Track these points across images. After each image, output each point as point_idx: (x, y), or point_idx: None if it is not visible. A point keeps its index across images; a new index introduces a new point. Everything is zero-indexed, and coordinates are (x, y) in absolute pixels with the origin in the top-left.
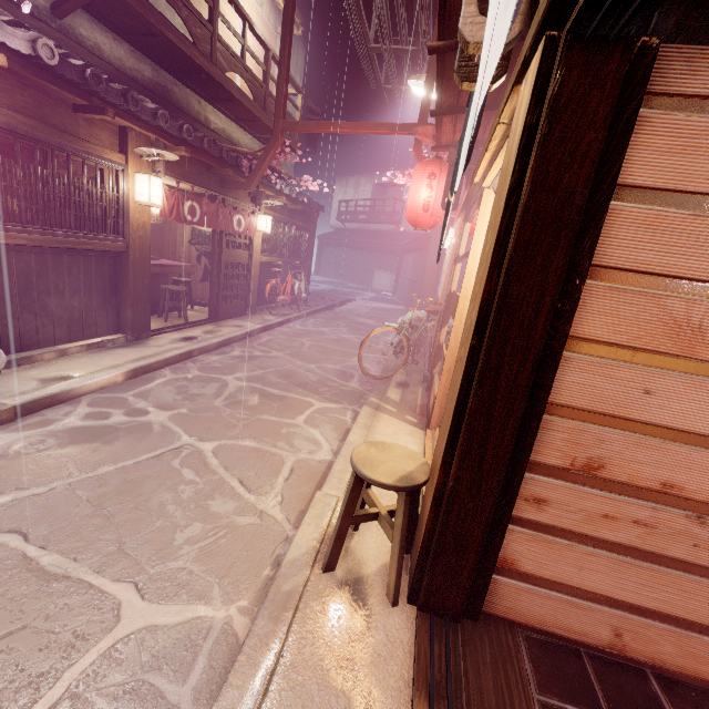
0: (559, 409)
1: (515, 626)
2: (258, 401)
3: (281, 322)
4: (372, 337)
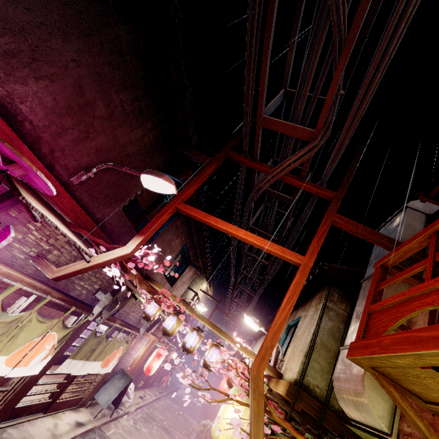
0: None
1: None
2: (162, 437)
3: (159, 397)
4: (188, 422)
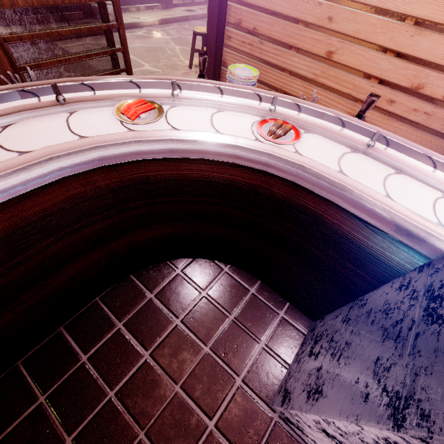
0: None
1: None
2: None
3: None
4: None
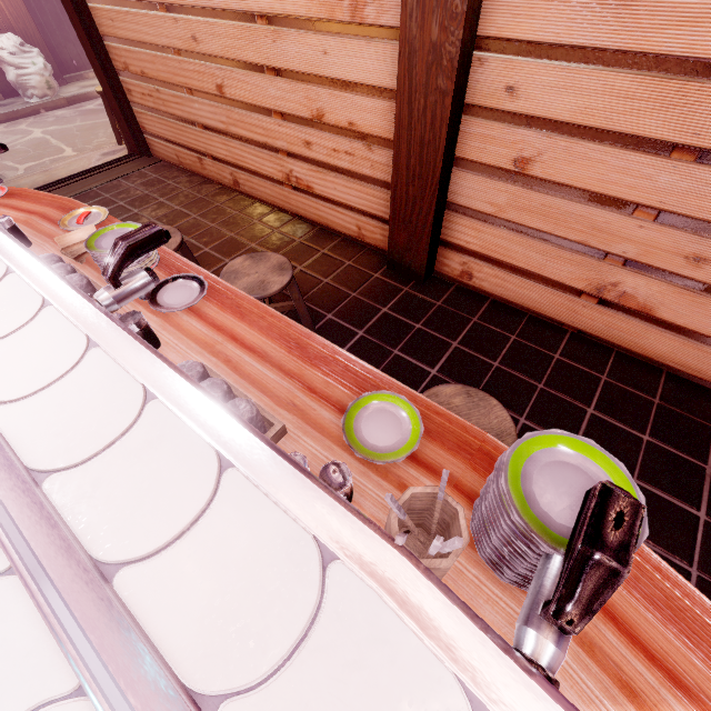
0: (106, 38)
1: (161, 160)
2: None
3: None
4: None
